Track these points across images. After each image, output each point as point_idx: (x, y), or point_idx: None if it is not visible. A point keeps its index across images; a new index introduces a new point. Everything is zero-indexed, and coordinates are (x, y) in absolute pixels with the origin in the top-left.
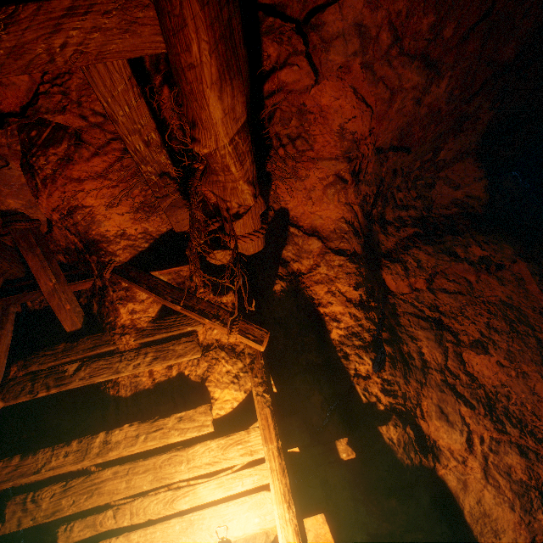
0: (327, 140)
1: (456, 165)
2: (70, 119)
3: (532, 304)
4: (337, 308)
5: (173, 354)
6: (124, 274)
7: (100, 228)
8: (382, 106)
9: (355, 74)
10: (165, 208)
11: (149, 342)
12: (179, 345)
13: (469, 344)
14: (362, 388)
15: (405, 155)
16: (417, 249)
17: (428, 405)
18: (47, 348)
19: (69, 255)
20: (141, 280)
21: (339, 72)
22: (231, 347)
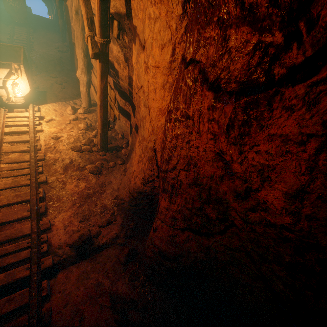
0: None
1: None
2: None
3: None
4: None
5: None
6: None
7: None
8: None
9: None
10: None
11: None
12: None
13: None
14: None
15: None
16: None
17: None
18: None
19: None
20: None
21: None
22: None
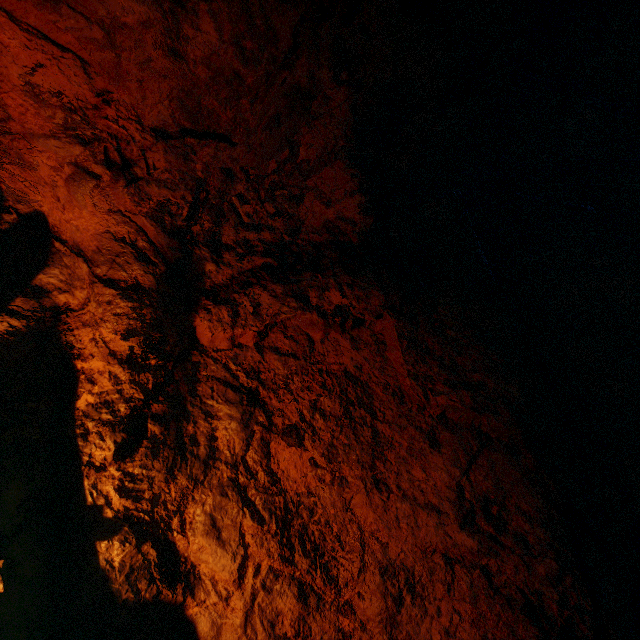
0: (20, 103)
1: (326, 171)
2: None
3: (387, 379)
4: (97, 363)
5: None
6: None
7: None
8: (102, 53)
9: None
10: None
11: None
12: None
13: (283, 429)
14: (92, 483)
15: (227, 147)
16: (262, 288)
17: (197, 513)
18: None
19: None
20: None
21: None
22: None
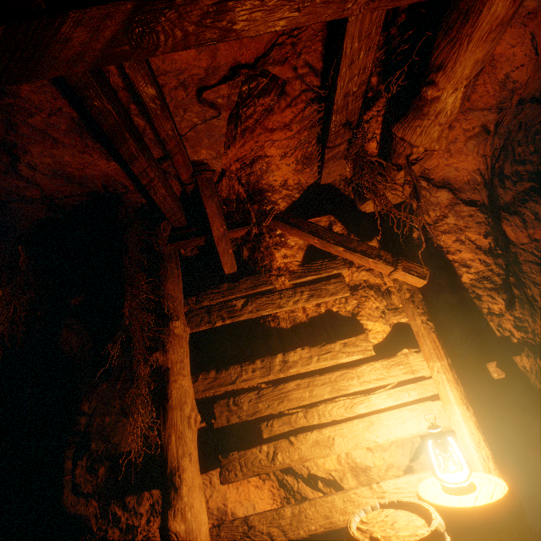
0: (487, 90)
1: None
2: (284, 70)
3: None
4: (466, 255)
5: (326, 292)
6: (284, 221)
7: (269, 178)
8: None
9: (540, 20)
10: (336, 157)
11: (301, 283)
12: (330, 285)
13: None
14: (496, 324)
15: (537, 107)
16: (534, 203)
17: None
18: (212, 287)
19: (227, 206)
20: (301, 226)
21: (526, 18)
22: (377, 287)
